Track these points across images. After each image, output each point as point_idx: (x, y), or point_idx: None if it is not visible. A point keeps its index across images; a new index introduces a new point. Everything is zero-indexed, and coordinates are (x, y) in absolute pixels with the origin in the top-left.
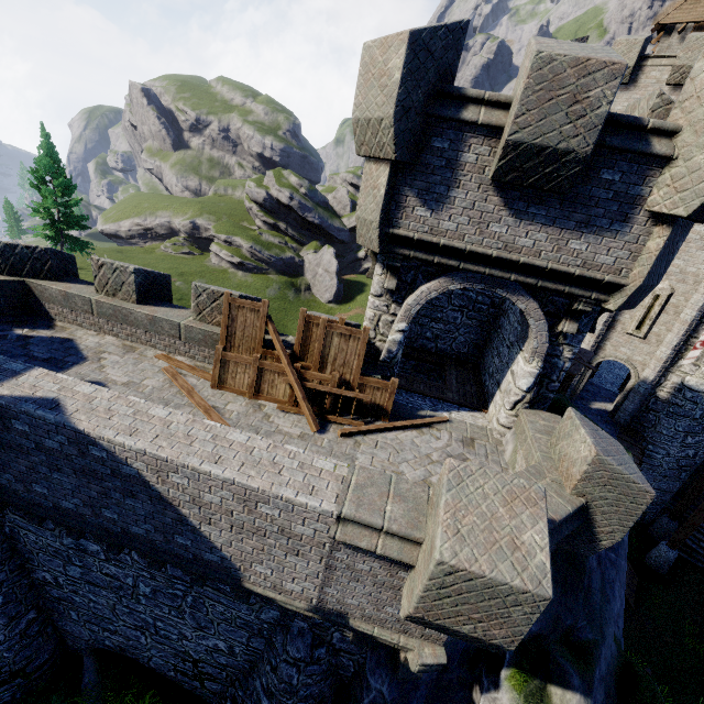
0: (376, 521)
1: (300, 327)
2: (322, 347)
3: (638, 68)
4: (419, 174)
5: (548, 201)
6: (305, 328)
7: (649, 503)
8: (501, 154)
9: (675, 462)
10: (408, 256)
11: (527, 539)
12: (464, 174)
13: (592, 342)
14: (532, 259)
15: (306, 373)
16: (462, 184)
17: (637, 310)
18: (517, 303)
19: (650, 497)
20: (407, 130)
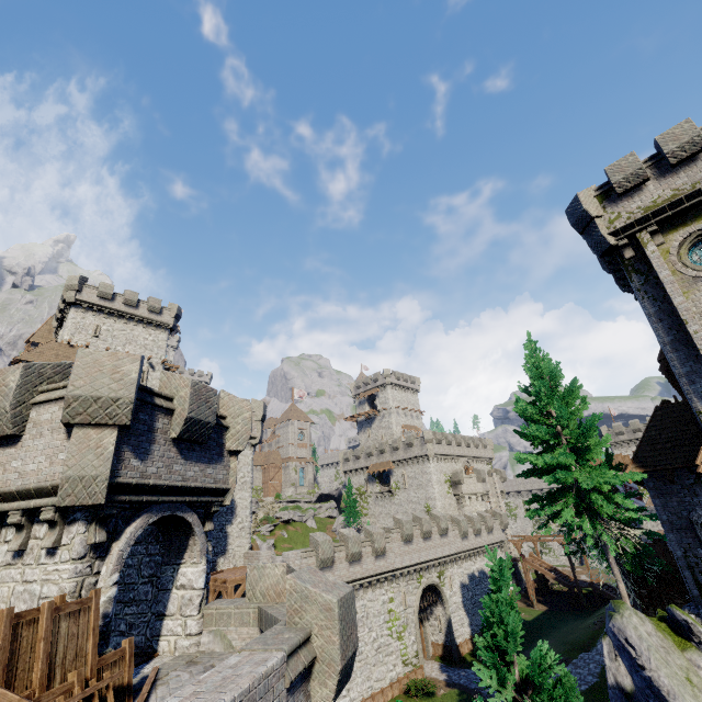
0: (297, 639)
1: (6, 638)
2: (48, 646)
3: None
4: (133, 435)
5: (196, 449)
6: (10, 638)
7: None
8: (184, 423)
9: None
10: (124, 501)
11: (332, 580)
12: (158, 435)
13: None
14: (195, 483)
15: (41, 699)
16: (157, 441)
17: None
18: (188, 518)
19: None
20: (134, 406)
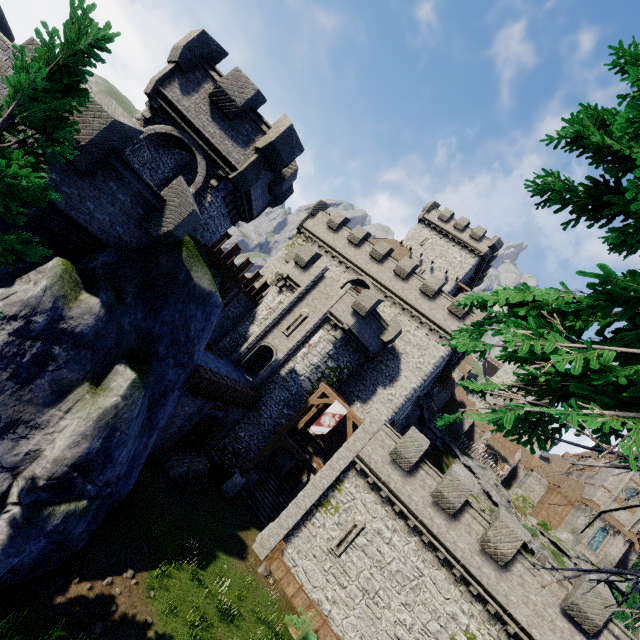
0: None
1: None
2: None
3: (341, 228)
4: (185, 78)
5: (225, 121)
6: None
7: (191, 211)
8: (214, 87)
9: (274, 426)
10: (162, 106)
11: (122, 118)
12: (202, 91)
13: (263, 329)
14: (211, 139)
15: None
16: (199, 94)
17: (291, 320)
18: (198, 157)
19: (192, 208)
20: (188, 57)
